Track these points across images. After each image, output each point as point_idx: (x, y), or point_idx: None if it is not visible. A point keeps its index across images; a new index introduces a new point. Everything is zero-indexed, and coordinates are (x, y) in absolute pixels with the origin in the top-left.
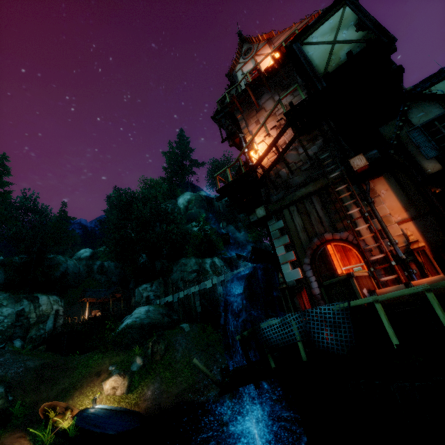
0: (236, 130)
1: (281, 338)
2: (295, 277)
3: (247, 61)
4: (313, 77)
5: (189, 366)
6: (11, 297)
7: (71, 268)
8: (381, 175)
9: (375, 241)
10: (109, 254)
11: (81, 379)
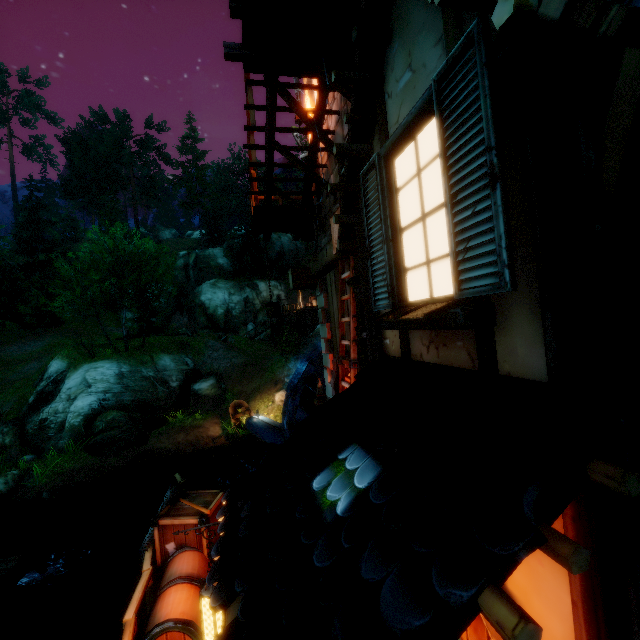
0: None
1: None
2: (330, 395)
3: None
4: None
5: None
6: (236, 286)
7: (286, 245)
8: None
9: None
10: None
11: (265, 384)
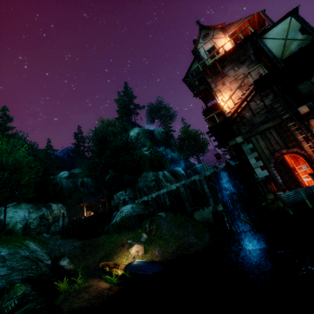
0: (210, 89)
1: (292, 201)
2: (265, 174)
3: (207, 42)
4: (274, 60)
5: (172, 236)
6: (34, 207)
7: (64, 184)
8: None
9: (313, 152)
10: (82, 174)
11: (112, 249)
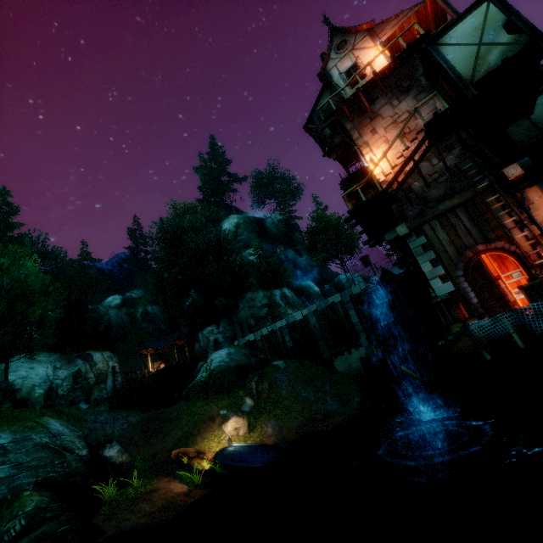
0: (350, 142)
1: (490, 336)
2: (448, 290)
3: (343, 57)
4: (459, 84)
5: (298, 401)
6: (62, 358)
7: (113, 318)
8: (538, 183)
9: (532, 247)
10: (145, 299)
11: (194, 427)
